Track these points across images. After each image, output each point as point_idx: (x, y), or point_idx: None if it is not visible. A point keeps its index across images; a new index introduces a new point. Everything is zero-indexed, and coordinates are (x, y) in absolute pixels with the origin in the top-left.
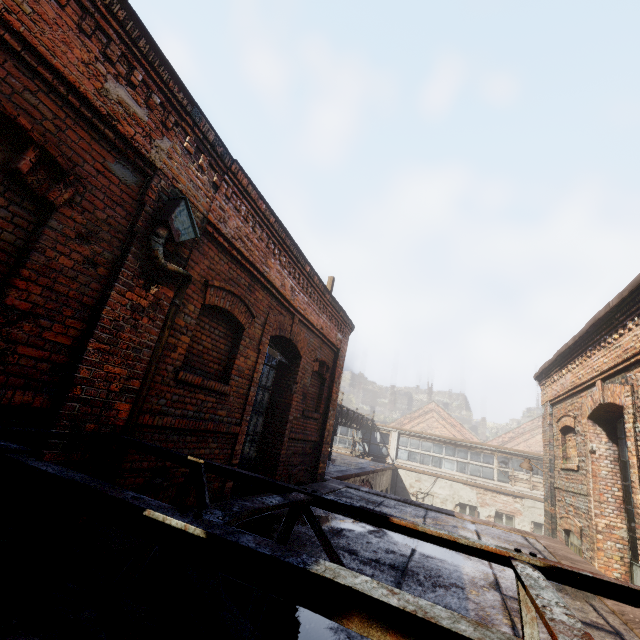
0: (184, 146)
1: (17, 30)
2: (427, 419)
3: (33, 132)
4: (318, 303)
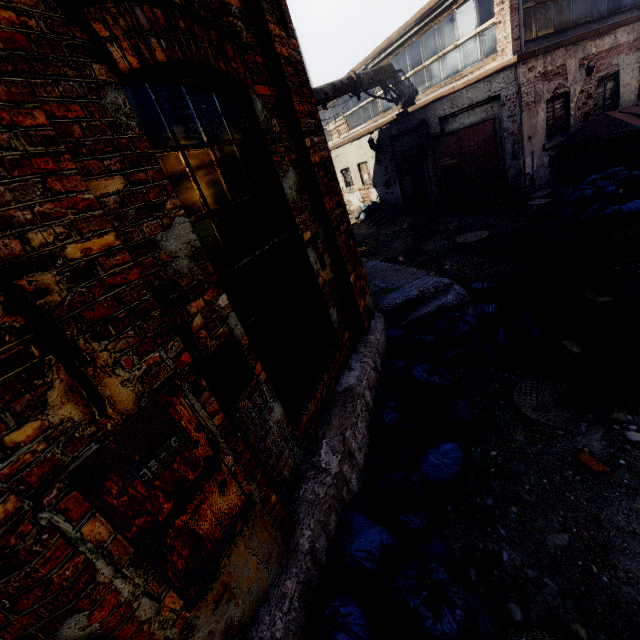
0: None
1: None
2: None
3: None
4: None
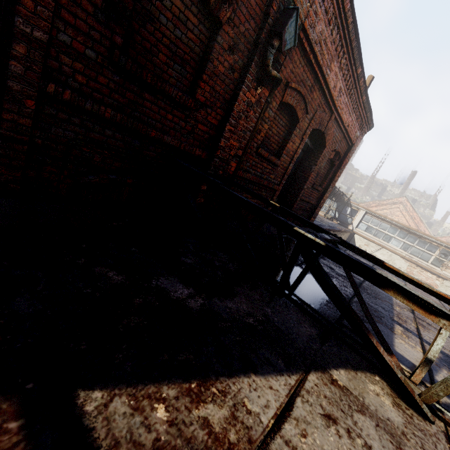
0: None
1: None
2: (392, 208)
3: None
4: (354, 103)
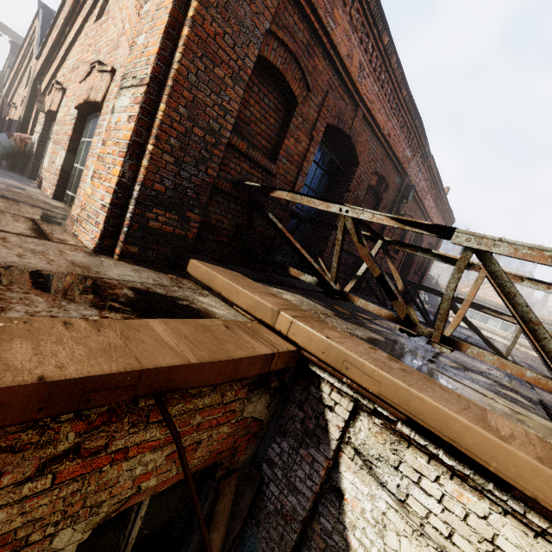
0: (416, 159)
1: (393, 150)
2: (484, 288)
3: (386, 179)
4: (440, 211)
